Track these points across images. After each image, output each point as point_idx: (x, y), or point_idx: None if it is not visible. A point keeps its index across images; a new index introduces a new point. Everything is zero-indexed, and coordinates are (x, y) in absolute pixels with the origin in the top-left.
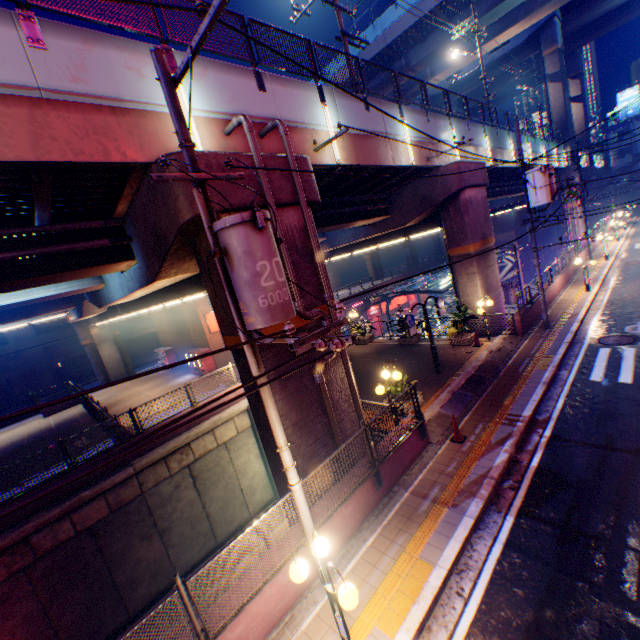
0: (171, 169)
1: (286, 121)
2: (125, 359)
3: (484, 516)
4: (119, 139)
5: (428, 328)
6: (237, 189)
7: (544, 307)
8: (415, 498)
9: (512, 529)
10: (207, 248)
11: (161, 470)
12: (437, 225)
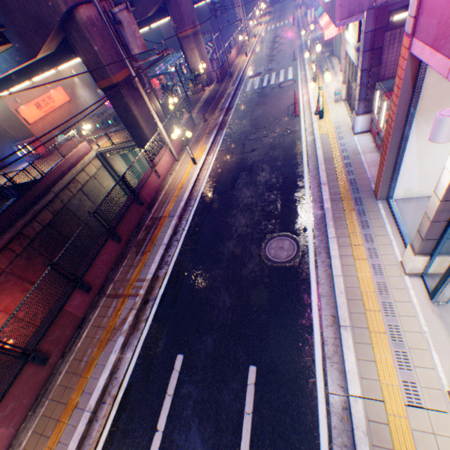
0: None
1: None
2: None
3: (218, 134)
4: None
5: (181, 81)
6: None
7: (228, 65)
8: (197, 138)
9: (226, 133)
10: (77, 29)
11: (68, 193)
12: (167, 16)
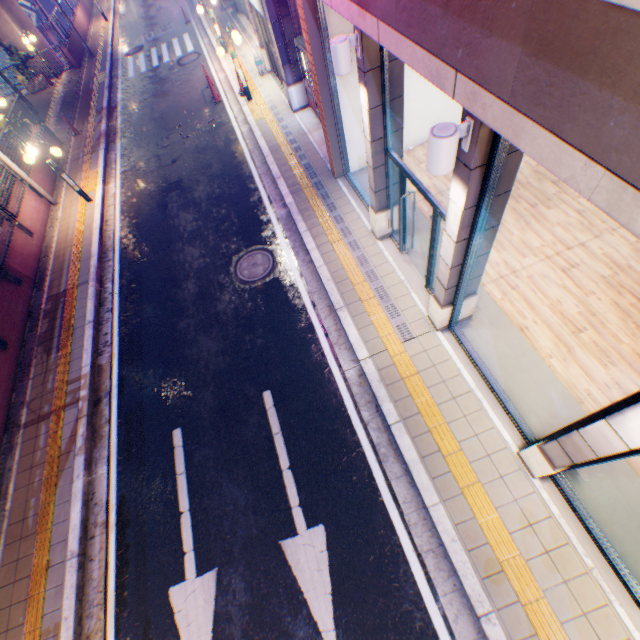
0: None
1: None
2: None
3: (110, 150)
4: None
5: None
6: None
7: (81, 37)
8: (76, 163)
9: (122, 145)
10: None
11: None
12: None
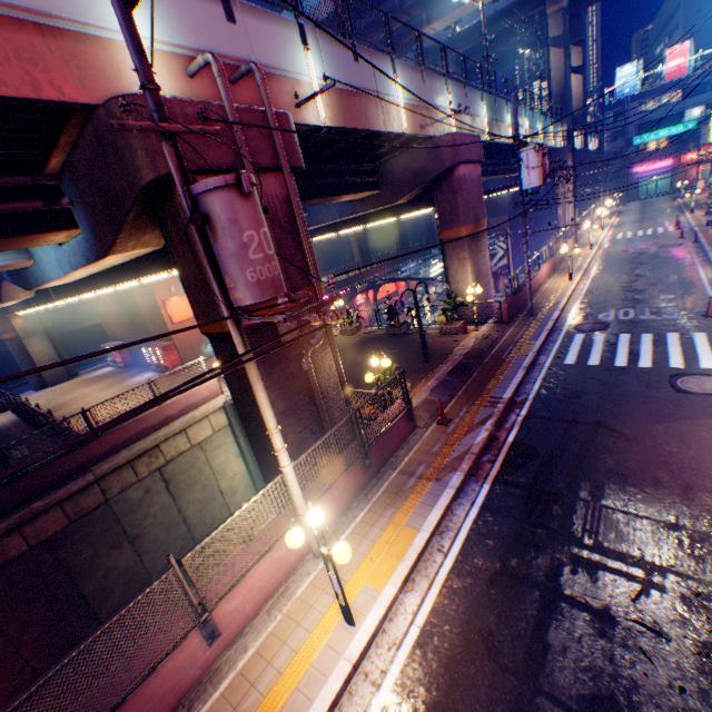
0: (125, 115)
1: (262, 65)
2: (63, 357)
3: (464, 486)
4: (52, 69)
5: (418, 315)
6: (208, 147)
7: (530, 295)
8: (402, 477)
9: (488, 494)
10: (175, 217)
11: (127, 475)
12: (430, 204)
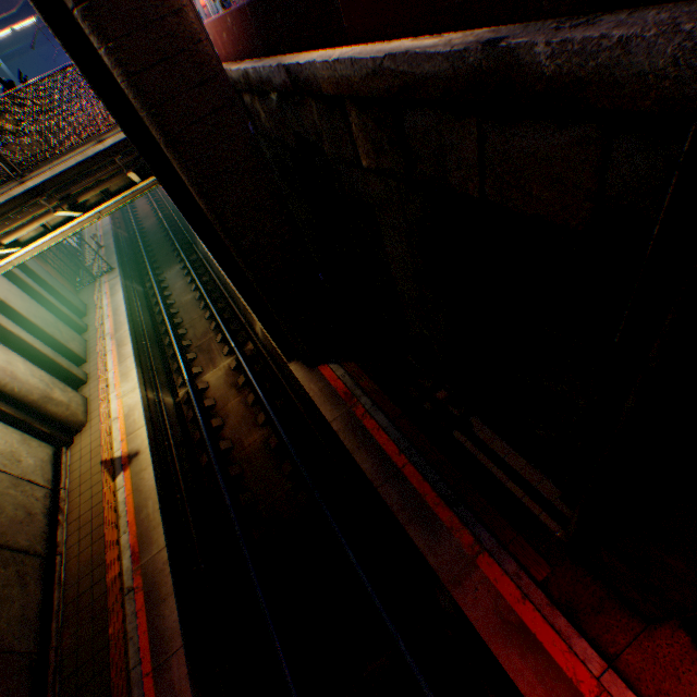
0: None
1: None
2: None
3: None
4: None
5: None
6: None
7: None
8: None
9: None
10: None
11: None
12: None
